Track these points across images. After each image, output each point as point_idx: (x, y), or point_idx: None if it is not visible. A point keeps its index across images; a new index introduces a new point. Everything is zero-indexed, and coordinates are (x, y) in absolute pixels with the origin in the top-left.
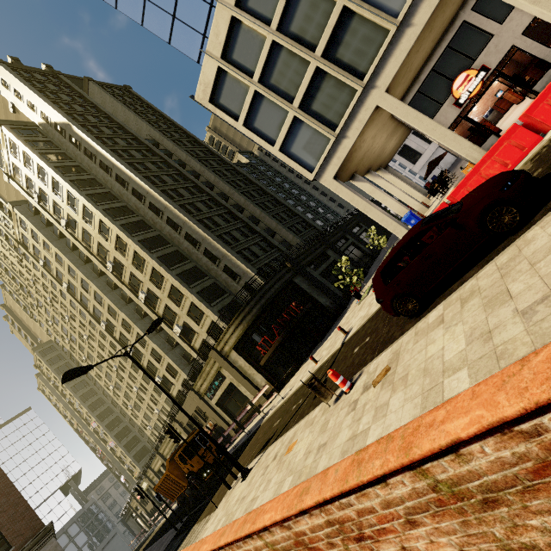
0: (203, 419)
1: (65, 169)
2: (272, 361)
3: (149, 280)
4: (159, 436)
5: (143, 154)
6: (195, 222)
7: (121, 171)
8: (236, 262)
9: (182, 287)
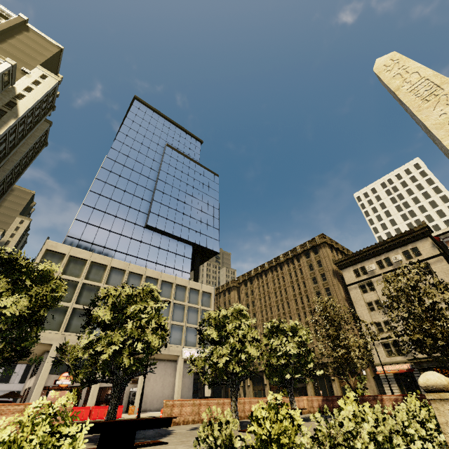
0: None
1: None
2: None
3: None
4: None
5: None
6: None
7: None
8: None
9: None
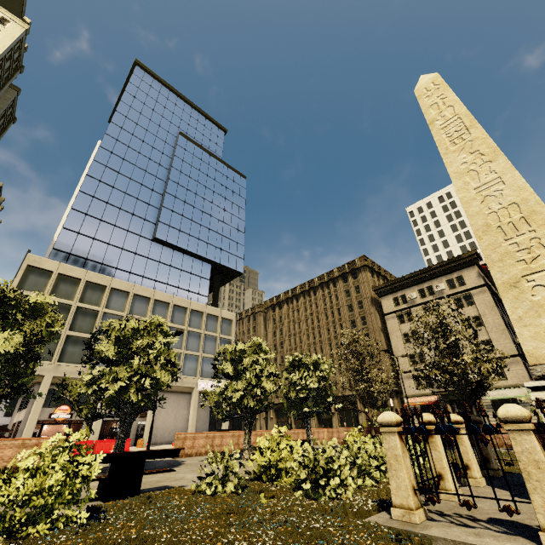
0: None
1: None
2: None
3: None
4: None
5: None
6: None
7: None
8: None
9: None
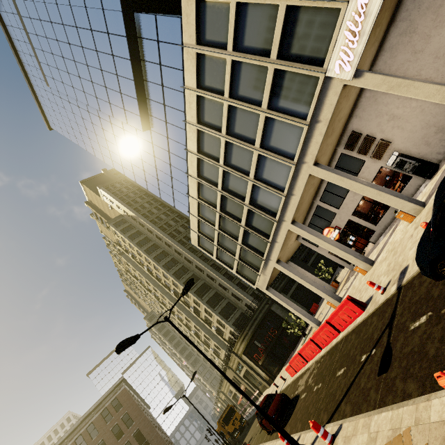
0: (239, 382)
1: (141, 242)
2: (265, 362)
3: (193, 302)
4: (219, 382)
5: (176, 220)
6: (210, 268)
7: (167, 241)
8: (237, 292)
9: (210, 311)
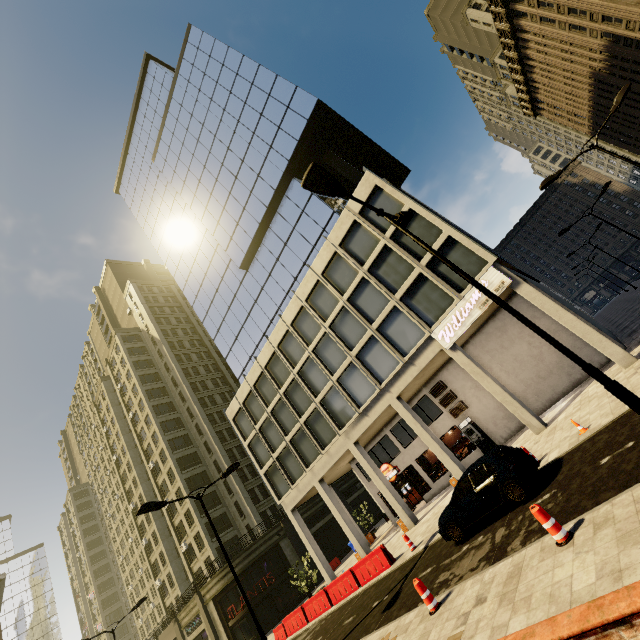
0: None
1: (146, 376)
2: (239, 624)
3: (175, 493)
4: None
5: (208, 368)
6: (224, 453)
7: (184, 391)
8: (244, 502)
9: (195, 515)
